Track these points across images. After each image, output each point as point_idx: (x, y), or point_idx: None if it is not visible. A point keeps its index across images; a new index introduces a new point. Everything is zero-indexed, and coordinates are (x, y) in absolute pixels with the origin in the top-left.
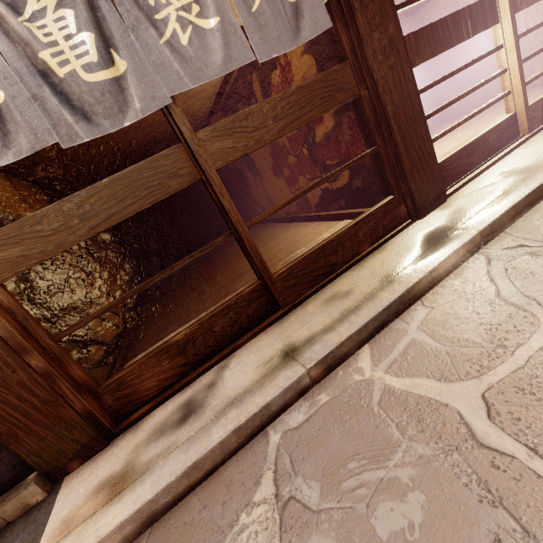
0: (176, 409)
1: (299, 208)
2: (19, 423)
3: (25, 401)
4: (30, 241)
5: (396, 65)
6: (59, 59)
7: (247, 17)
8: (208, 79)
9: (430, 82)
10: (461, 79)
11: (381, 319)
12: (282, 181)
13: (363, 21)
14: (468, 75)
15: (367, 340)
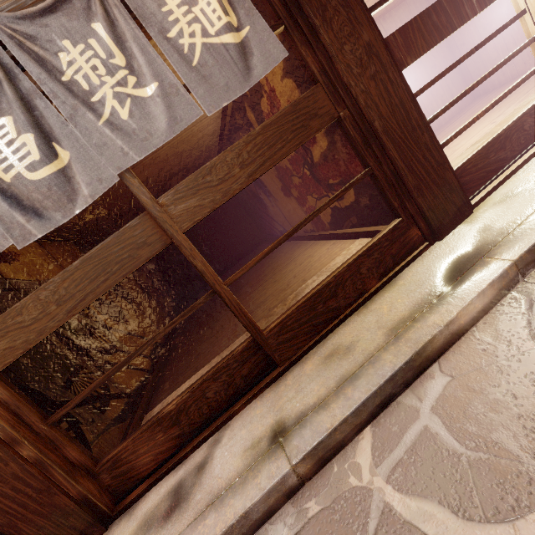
0: (166, 494)
1: (314, 226)
2: (18, 514)
3: (20, 492)
4: (13, 333)
5: (379, 74)
6: (4, 166)
7: (188, 73)
8: (154, 147)
9: (453, 60)
10: (491, 48)
11: (384, 393)
12: (293, 202)
13: (329, 37)
14: (499, 42)
15: (369, 421)
